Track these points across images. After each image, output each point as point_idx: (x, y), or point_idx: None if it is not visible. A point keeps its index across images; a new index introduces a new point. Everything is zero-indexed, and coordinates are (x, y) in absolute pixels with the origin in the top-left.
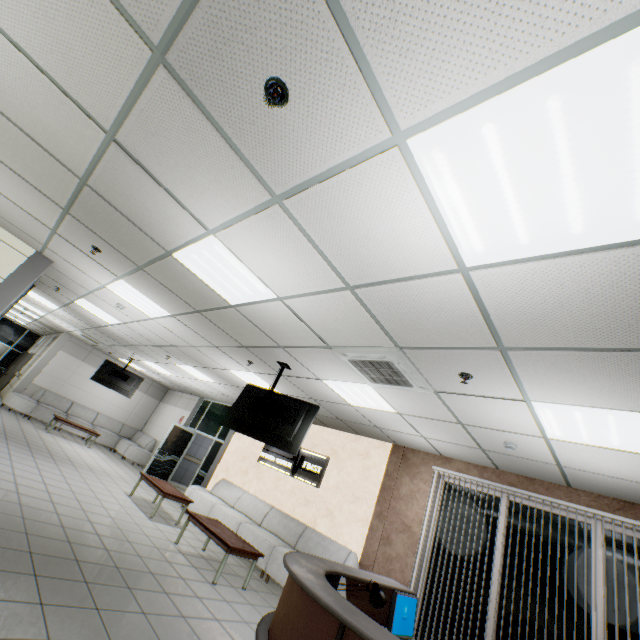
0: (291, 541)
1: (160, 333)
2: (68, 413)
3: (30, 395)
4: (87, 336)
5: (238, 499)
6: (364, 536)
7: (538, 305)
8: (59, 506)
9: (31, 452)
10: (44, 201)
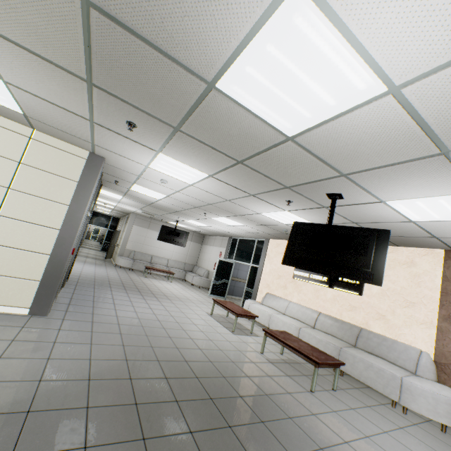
0: (349, 341)
1: (198, 196)
2: (151, 263)
3: (127, 256)
4: (145, 212)
5: (286, 308)
6: (432, 337)
7: None
8: (175, 340)
9: (142, 296)
10: (67, 81)
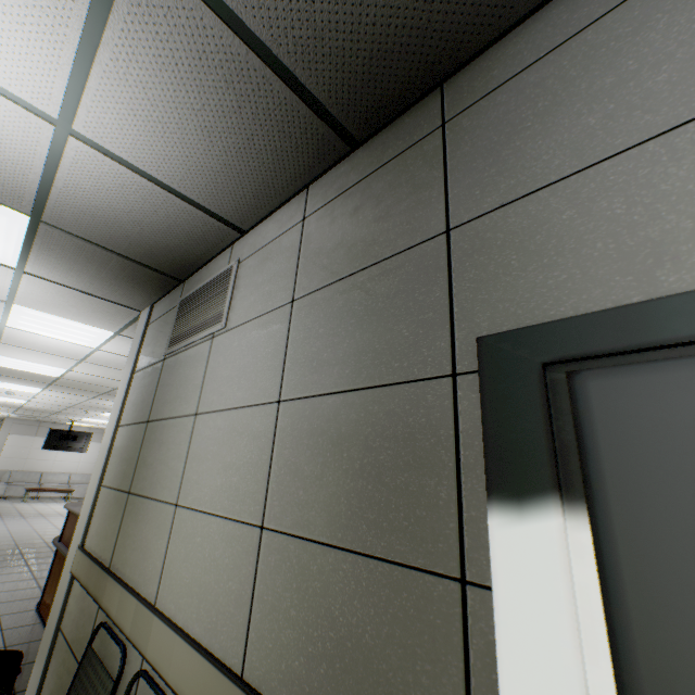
0: None
1: (57, 400)
2: (41, 483)
3: None
4: (23, 416)
5: None
6: None
7: None
8: (18, 537)
9: (1, 518)
10: None
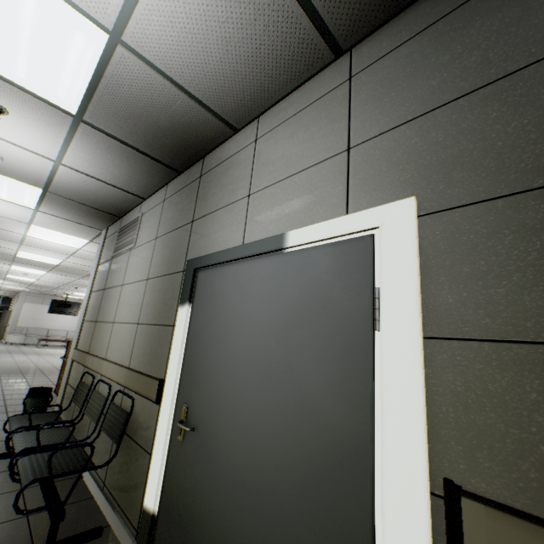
0: None
1: (56, 279)
2: (48, 336)
3: (20, 333)
4: (33, 290)
5: None
6: None
7: None
8: (38, 364)
9: (25, 354)
10: None
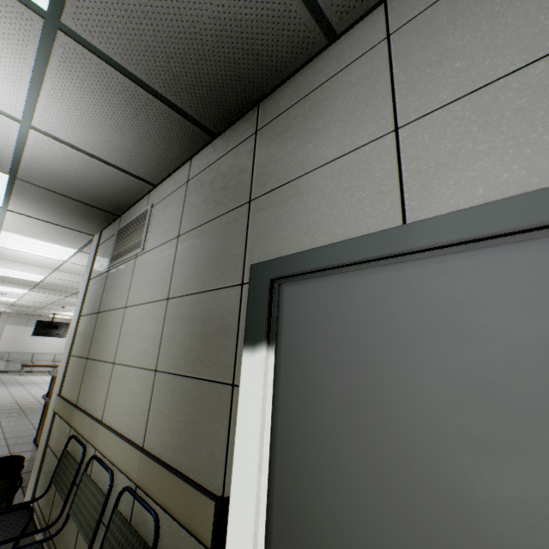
0: None
1: (40, 298)
2: (33, 361)
3: (1, 359)
4: (15, 311)
5: None
6: None
7: None
8: (18, 398)
9: (5, 385)
10: None
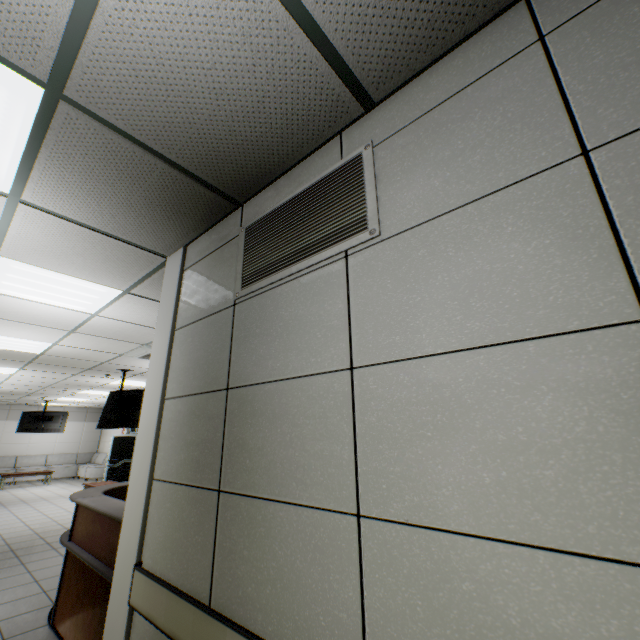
0: None
1: (33, 380)
2: (17, 467)
3: None
4: None
5: None
6: None
7: (145, 317)
8: (3, 530)
9: None
10: None
